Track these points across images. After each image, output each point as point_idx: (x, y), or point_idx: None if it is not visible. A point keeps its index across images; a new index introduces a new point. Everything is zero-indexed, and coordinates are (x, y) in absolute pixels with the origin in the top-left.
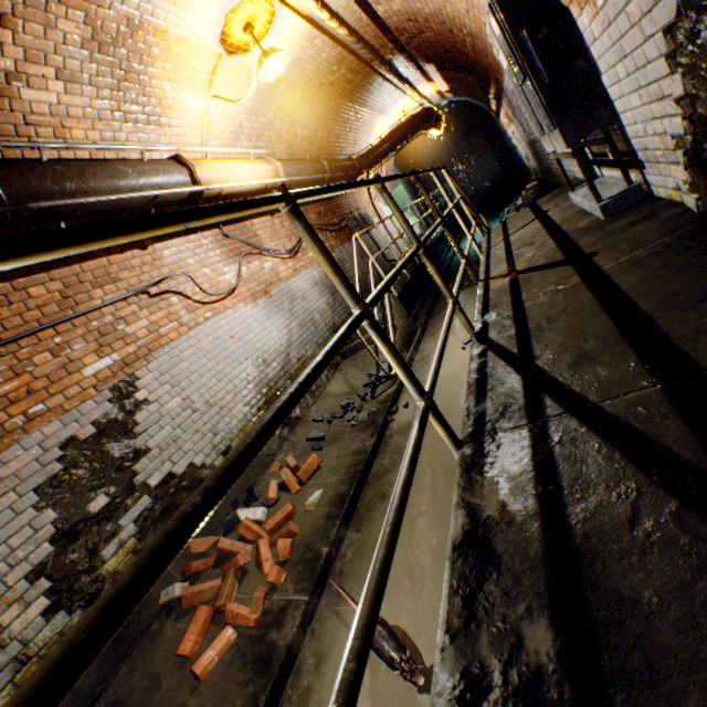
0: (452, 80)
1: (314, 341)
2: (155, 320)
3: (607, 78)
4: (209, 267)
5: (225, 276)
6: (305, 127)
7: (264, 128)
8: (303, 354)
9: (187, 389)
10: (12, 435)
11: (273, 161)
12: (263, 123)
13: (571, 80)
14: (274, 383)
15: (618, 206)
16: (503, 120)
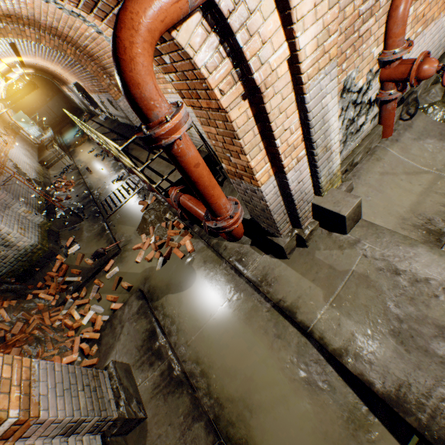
0: (38, 72)
1: (36, 164)
2: (1, 148)
3: (97, 102)
4: None
5: (2, 140)
6: None
7: None
8: (36, 166)
9: (21, 165)
10: (5, 163)
11: None
12: None
13: (92, 100)
14: (36, 170)
15: (106, 119)
16: (66, 90)
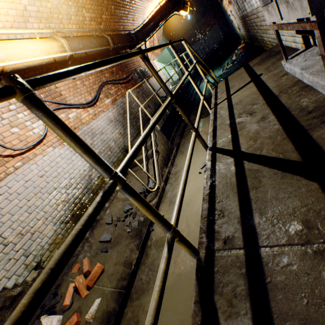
0: None
1: (110, 161)
2: None
3: None
4: (17, 127)
5: (34, 130)
6: (90, 10)
7: (51, 11)
8: None
9: None
10: None
11: (59, 39)
12: (49, 7)
13: None
14: (79, 200)
15: None
16: (225, 3)
